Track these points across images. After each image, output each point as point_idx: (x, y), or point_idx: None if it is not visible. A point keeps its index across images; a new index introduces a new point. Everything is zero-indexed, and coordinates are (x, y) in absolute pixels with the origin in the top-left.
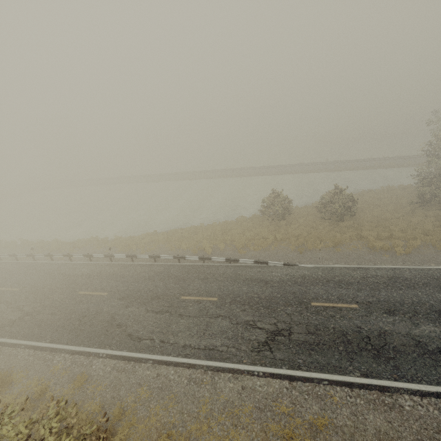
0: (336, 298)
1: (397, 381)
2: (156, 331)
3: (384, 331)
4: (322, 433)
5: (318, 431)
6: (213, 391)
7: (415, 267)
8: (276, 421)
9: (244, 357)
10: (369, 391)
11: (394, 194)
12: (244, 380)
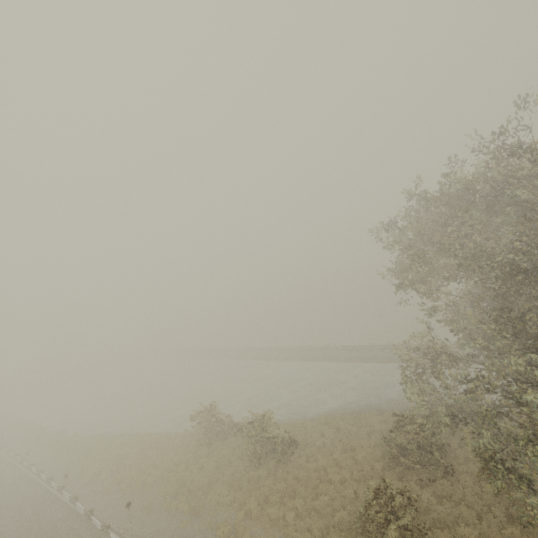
0: None
1: None
2: None
3: None
4: None
5: None
6: None
7: None
8: None
9: None
10: None
11: None
12: None
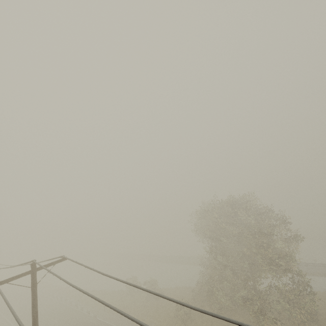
0: None
1: None
2: None
3: None
4: None
5: None
6: None
7: None
8: None
9: None
10: None
11: None
12: None
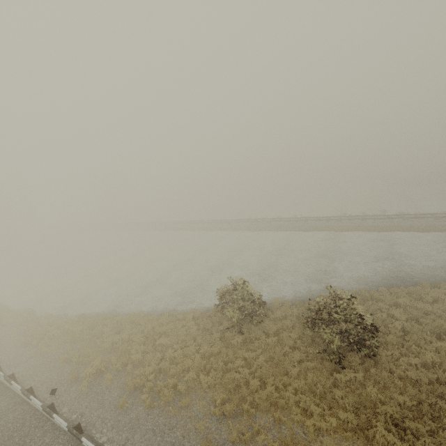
0: None
1: None
2: None
3: None
4: None
5: None
6: None
7: None
8: None
9: None
10: None
11: None
12: None
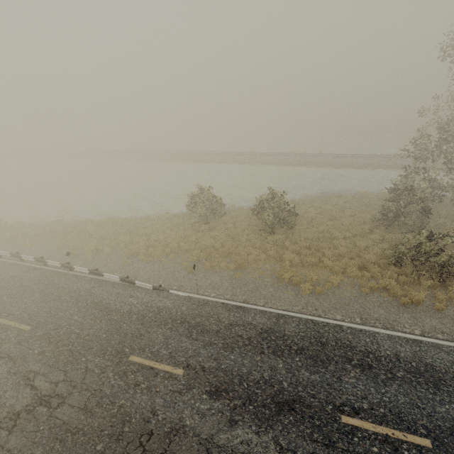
0: (168, 353)
1: None
2: None
3: (179, 427)
4: None
5: None
6: None
7: (310, 318)
8: None
9: None
10: None
11: (366, 204)
12: None
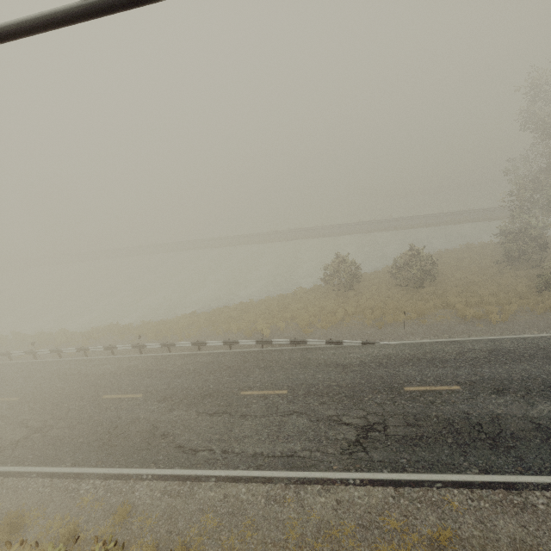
0: (432, 379)
1: (524, 474)
2: (215, 438)
3: (496, 415)
4: (447, 549)
5: (440, 548)
6: (301, 510)
7: (517, 337)
8: (387, 540)
9: (334, 462)
10: (493, 491)
11: (475, 253)
12: (338, 492)
